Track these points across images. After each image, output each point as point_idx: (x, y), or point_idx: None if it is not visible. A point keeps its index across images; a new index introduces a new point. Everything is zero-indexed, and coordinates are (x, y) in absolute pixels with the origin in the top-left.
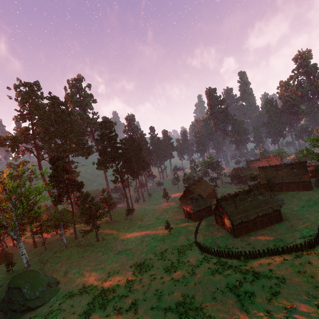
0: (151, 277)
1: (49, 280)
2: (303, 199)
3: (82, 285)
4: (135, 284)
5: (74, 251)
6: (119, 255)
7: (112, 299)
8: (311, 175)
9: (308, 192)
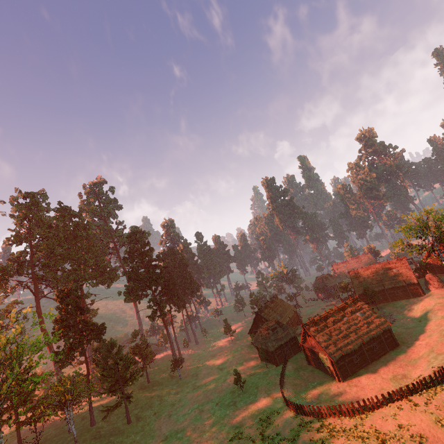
0: None
1: None
2: (416, 309)
3: None
4: None
5: None
6: (167, 443)
7: None
8: (417, 275)
9: (420, 299)
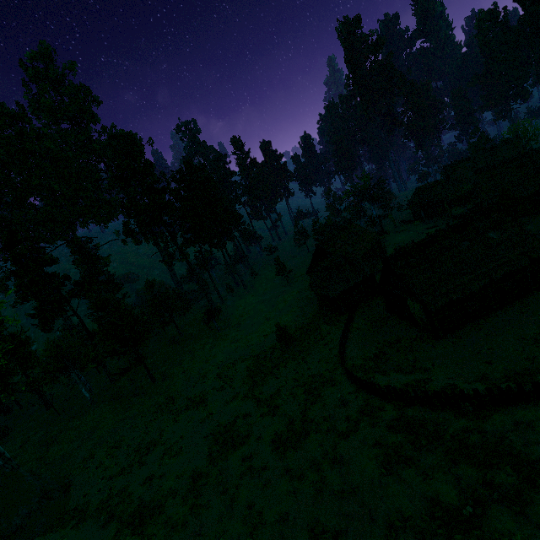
0: (242, 466)
1: (46, 486)
2: None
3: (107, 490)
4: (208, 487)
5: (106, 411)
6: (189, 409)
7: (152, 535)
8: None
9: None
